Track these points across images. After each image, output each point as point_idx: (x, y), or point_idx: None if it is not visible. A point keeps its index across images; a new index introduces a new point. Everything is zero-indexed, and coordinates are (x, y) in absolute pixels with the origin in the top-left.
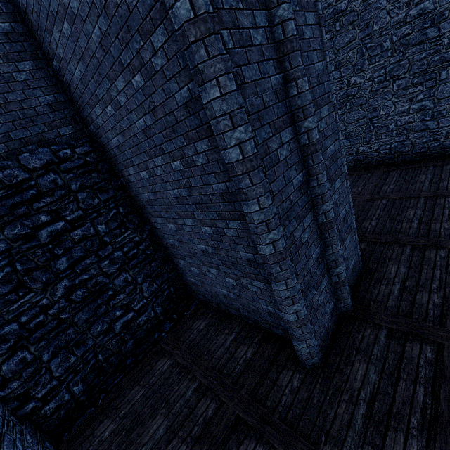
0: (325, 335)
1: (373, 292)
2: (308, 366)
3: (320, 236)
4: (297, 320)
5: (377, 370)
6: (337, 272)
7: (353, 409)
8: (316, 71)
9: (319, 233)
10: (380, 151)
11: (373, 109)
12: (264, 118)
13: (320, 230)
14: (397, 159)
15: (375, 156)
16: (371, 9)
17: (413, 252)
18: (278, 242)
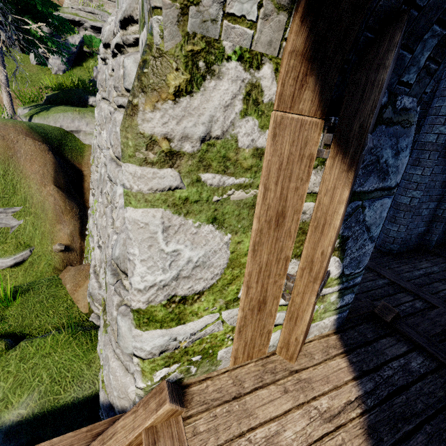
0: (407, 242)
1: None
2: (384, 249)
3: None
4: (407, 205)
5: (440, 269)
6: (444, 207)
7: (413, 270)
8: None
9: None
10: None
11: None
12: None
13: None
14: None
15: None
16: None
17: None
18: (443, 136)
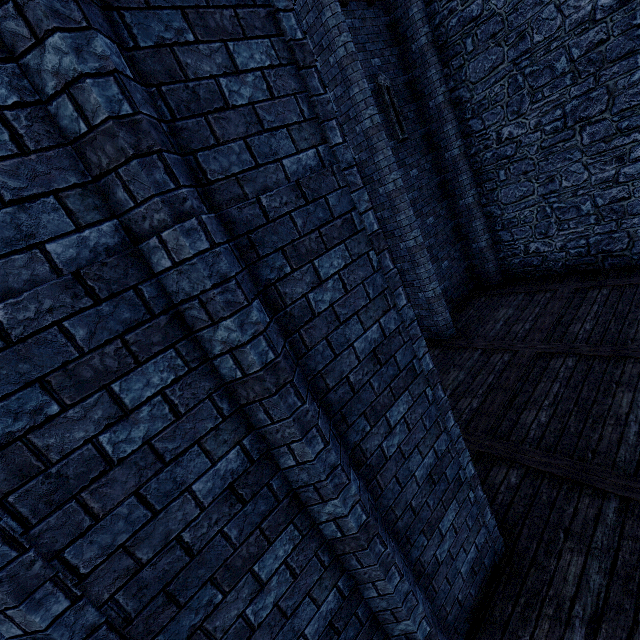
0: None
1: (518, 638)
2: None
3: (339, 563)
4: None
5: None
6: (401, 630)
7: None
8: (289, 175)
9: (332, 558)
10: (569, 250)
11: (547, 178)
12: (3, 375)
13: (335, 551)
14: (603, 264)
15: (559, 258)
16: (526, 7)
17: (623, 520)
18: None
